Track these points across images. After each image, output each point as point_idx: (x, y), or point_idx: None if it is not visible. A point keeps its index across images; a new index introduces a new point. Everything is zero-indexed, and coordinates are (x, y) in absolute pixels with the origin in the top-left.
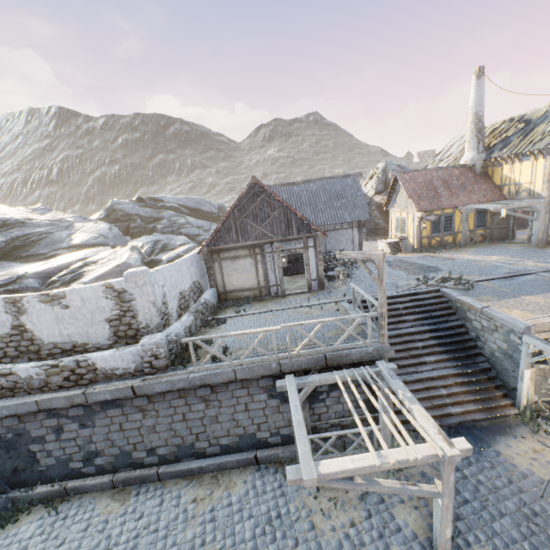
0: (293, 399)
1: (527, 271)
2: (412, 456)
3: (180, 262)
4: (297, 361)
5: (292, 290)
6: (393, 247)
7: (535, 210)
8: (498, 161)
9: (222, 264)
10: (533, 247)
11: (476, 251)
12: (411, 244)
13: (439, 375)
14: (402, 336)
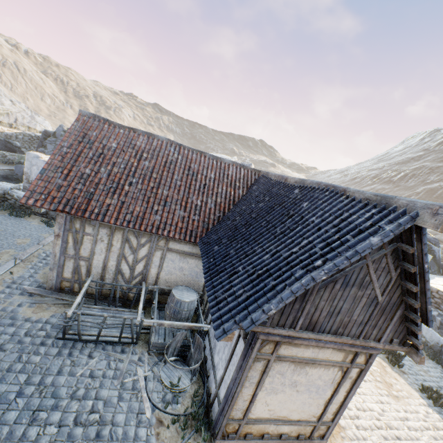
0: None
1: None
2: None
3: None
4: None
5: None
6: None
7: None
8: None
9: None
10: None
11: None
12: None
13: None
14: None
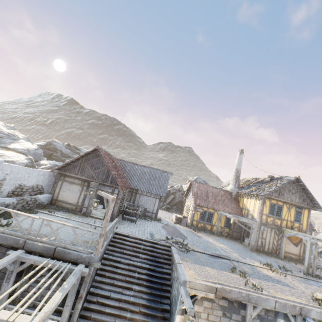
0: (1, 261)
1: (228, 257)
2: (7, 317)
3: (33, 169)
4: (37, 244)
5: (97, 216)
6: (178, 219)
7: (252, 226)
8: (242, 195)
9: (63, 183)
10: (248, 249)
11: (218, 239)
12: (188, 222)
13: (134, 301)
14: (130, 265)
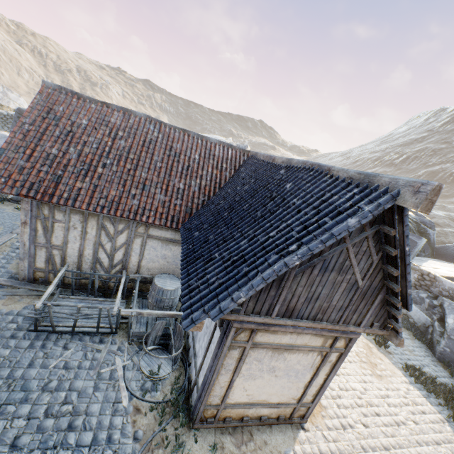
0: None
1: None
2: None
3: None
4: None
5: None
6: None
7: None
8: None
9: None
10: None
11: None
12: None
13: None
14: None
